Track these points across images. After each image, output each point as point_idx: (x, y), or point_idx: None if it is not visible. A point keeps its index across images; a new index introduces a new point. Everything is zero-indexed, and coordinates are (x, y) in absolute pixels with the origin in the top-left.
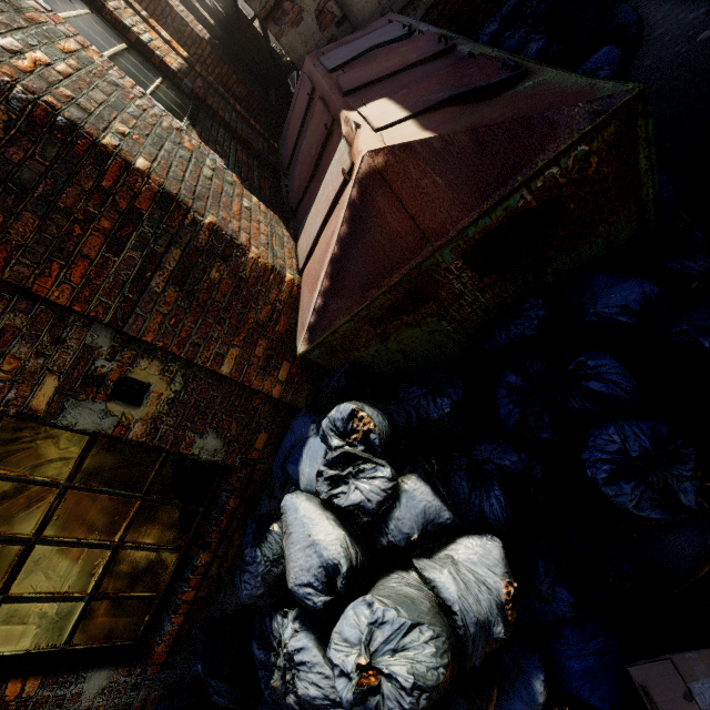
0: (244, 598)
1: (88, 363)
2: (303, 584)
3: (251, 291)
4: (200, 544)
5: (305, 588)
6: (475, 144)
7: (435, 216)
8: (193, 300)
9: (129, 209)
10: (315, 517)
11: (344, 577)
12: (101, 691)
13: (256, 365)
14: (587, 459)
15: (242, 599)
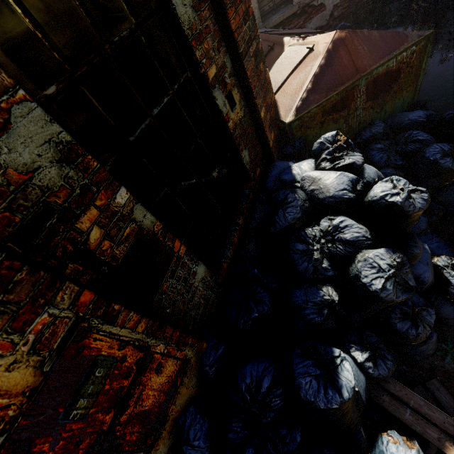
0: (289, 220)
1: (223, 71)
2: (341, 189)
3: (267, 86)
4: (237, 214)
5: (342, 191)
6: (380, 37)
7: (362, 63)
8: (257, 71)
9: (247, 9)
10: (331, 171)
11: (362, 182)
12: (201, 280)
13: (267, 123)
14: (429, 155)
15: (287, 222)
